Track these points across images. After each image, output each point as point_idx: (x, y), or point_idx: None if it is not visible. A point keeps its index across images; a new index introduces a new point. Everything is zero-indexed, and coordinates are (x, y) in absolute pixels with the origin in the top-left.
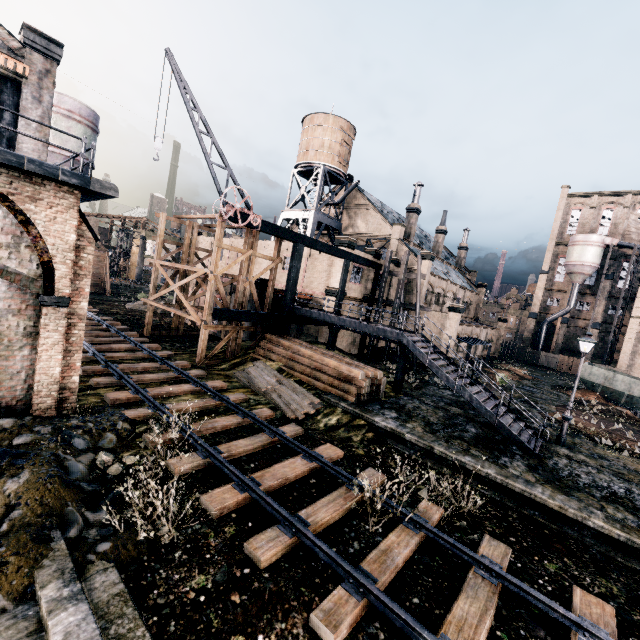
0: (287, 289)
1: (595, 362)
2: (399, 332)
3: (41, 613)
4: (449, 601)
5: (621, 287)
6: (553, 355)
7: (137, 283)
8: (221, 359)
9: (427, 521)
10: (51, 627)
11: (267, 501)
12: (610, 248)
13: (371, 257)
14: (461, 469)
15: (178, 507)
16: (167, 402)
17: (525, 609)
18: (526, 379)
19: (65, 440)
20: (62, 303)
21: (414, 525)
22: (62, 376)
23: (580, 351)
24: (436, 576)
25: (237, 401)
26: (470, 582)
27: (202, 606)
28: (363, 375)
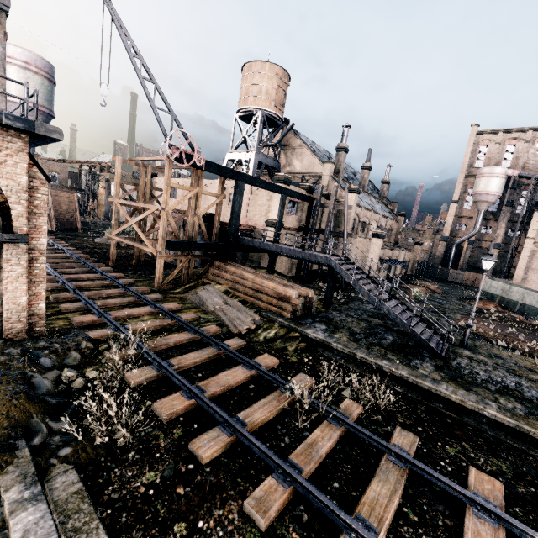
0: (231, 222)
1: (495, 277)
2: (328, 257)
3: (4, 513)
4: (364, 484)
5: (519, 212)
6: (460, 272)
7: (105, 220)
8: (176, 284)
9: (348, 417)
10: (12, 526)
11: (210, 406)
12: (511, 179)
13: (305, 192)
14: (379, 371)
15: (130, 415)
16: (127, 323)
17: (428, 488)
18: (437, 293)
19: (33, 360)
20: (21, 240)
21: (337, 421)
22: (29, 304)
23: (482, 268)
24: (354, 463)
25: (189, 320)
26: (382, 467)
27: (151, 499)
28: (297, 294)
